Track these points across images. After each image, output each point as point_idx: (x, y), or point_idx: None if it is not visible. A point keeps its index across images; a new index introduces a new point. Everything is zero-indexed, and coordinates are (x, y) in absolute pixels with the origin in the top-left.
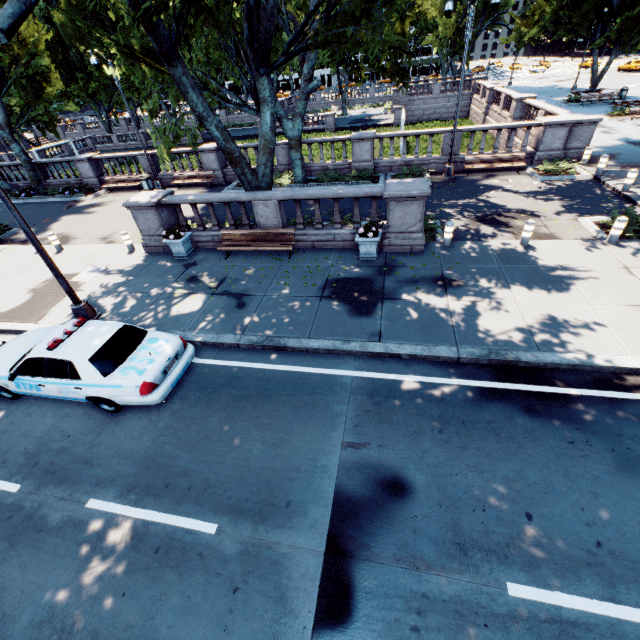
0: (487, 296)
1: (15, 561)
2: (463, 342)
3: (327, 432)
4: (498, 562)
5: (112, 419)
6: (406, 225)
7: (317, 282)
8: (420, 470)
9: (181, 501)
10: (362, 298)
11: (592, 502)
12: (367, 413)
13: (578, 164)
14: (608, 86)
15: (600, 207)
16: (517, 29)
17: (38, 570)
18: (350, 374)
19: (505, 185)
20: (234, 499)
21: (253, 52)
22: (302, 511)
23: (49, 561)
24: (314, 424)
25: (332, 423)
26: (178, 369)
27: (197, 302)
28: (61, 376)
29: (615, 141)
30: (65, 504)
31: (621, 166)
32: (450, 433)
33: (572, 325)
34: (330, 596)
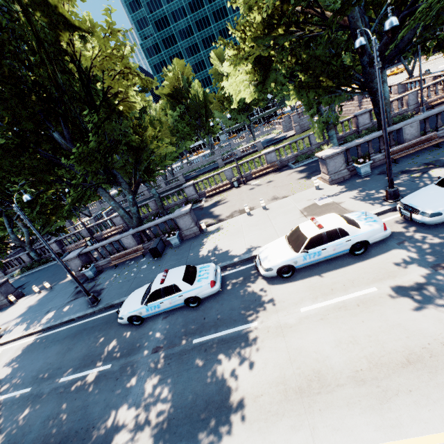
0: None
1: None
2: None
3: None
4: None
5: None
6: None
7: None
8: None
9: None
10: None
11: None
12: None
13: None
14: (400, 79)
15: None
16: None
17: None
18: None
19: None
20: None
21: (382, 59)
22: None
23: None
24: None
25: None
26: None
27: (443, 170)
28: None
29: None
30: None
31: None
32: None
33: None
34: None
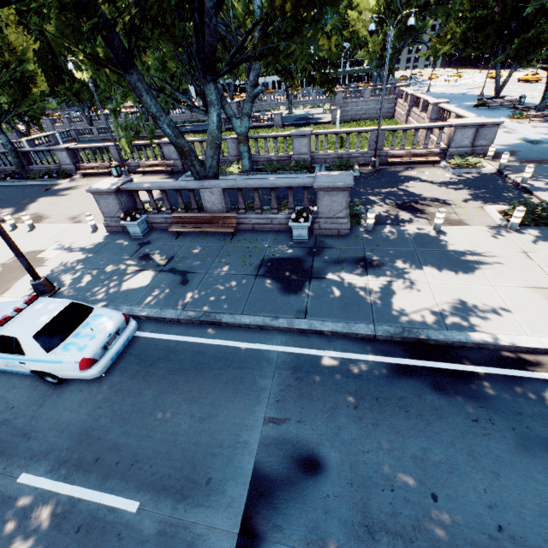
0: (403, 277)
1: None
2: (380, 320)
3: (251, 407)
4: (404, 547)
5: (55, 391)
6: (333, 212)
7: (254, 261)
8: (335, 447)
9: (108, 477)
10: (292, 277)
11: (494, 483)
12: (289, 388)
13: (484, 159)
14: (509, 93)
15: (502, 197)
16: (433, 46)
17: None
18: (277, 349)
19: (422, 176)
20: (158, 475)
21: (201, 62)
22: (221, 489)
23: None
24: (240, 398)
25: (257, 398)
26: (119, 344)
27: (146, 278)
28: (7, 351)
29: (515, 140)
30: None
31: (520, 161)
32: (364, 409)
33: (477, 305)
34: None
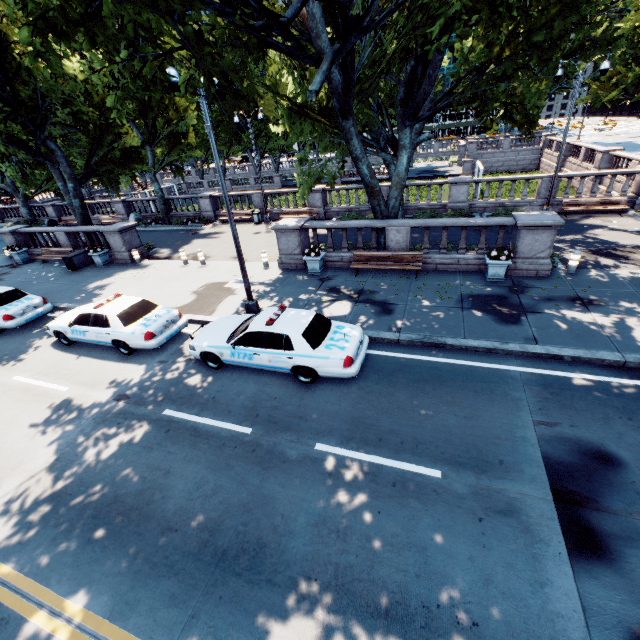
0: (633, 314)
1: (273, 480)
2: (624, 349)
3: (514, 412)
4: None
5: (307, 388)
6: (534, 251)
7: (452, 296)
8: (622, 447)
9: (399, 451)
10: (503, 310)
11: None
12: (547, 400)
13: None
14: None
15: None
16: (593, 91)
17: (296, 488)
18: (516, 369)
19: (610, 225)
20: (447, 454)
21: (403, 109)
22: (517, 468)
23: (302, 483)
24: (498, 405)
25: (515, 405)
26: (363, 352)
27: (345, 307)
28: (275, 347)
29: None
30: (296, 445)
31: None
32: None
33: None
34: (574, 533)
